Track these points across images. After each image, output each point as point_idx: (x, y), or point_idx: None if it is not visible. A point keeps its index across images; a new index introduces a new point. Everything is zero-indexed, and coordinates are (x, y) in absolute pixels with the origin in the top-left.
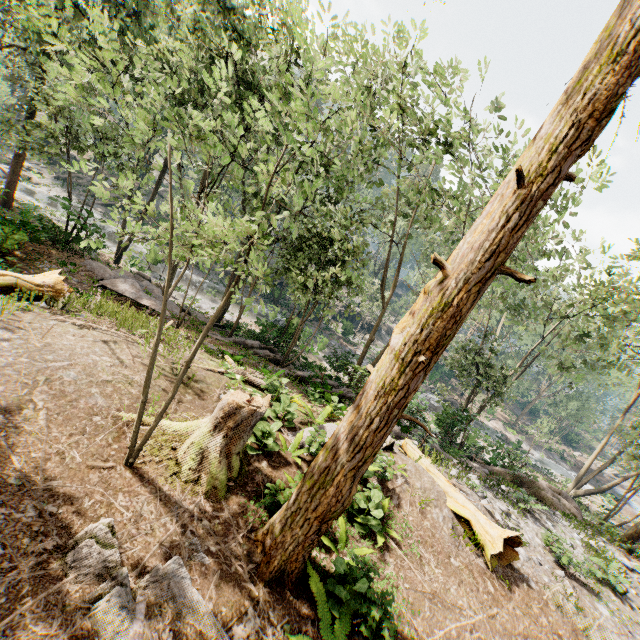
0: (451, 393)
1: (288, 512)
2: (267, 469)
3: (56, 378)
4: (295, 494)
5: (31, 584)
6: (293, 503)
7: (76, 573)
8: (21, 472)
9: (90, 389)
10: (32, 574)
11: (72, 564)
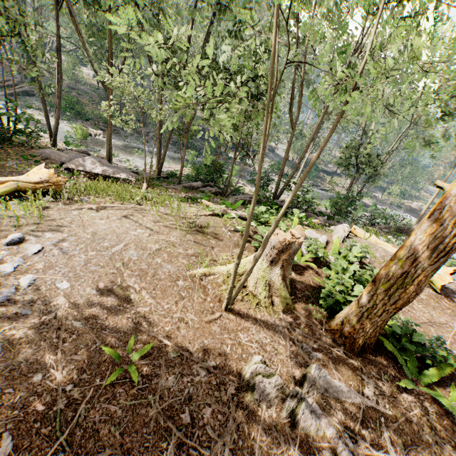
0: (323, 183)
1: (363, 309)
2: (297, 277)
3: (127, 261)
4: (367, 296)
5: (245, 423)
6: (368, 302)
7: (265, 402)
8: (173, 347)
9: (155, 261)
10: (242, 417)
11: (260, 398)
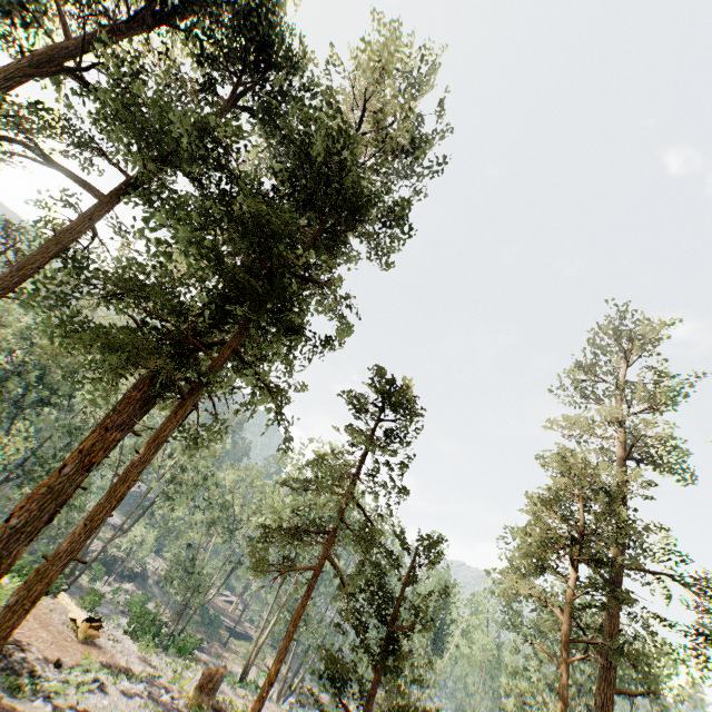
0: (212, 643)
1: None
2: None
3: None
4: None
5: None
6: None
7: None
8: None
9: None
10: None
11: None
